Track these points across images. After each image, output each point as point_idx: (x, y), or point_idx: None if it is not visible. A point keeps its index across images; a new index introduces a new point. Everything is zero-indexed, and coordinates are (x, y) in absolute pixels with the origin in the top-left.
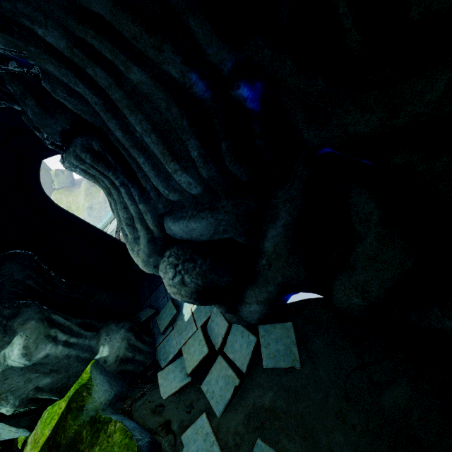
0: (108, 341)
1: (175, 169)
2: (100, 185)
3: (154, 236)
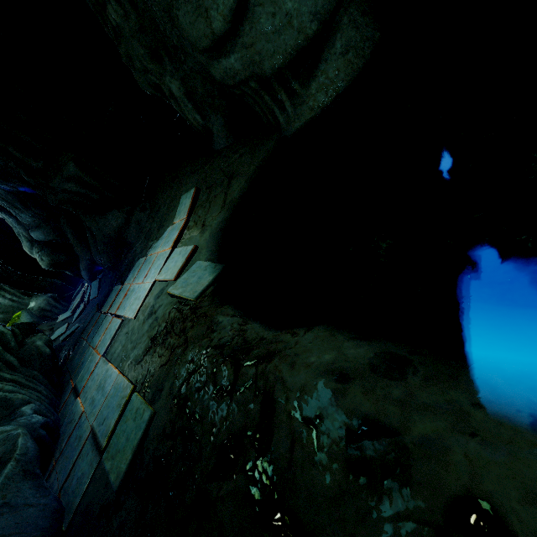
0: (35, 300)
1: (18, 212)
2: (3, 217)
3: (30, 240)
